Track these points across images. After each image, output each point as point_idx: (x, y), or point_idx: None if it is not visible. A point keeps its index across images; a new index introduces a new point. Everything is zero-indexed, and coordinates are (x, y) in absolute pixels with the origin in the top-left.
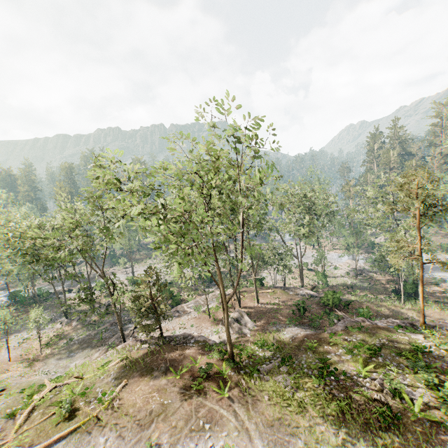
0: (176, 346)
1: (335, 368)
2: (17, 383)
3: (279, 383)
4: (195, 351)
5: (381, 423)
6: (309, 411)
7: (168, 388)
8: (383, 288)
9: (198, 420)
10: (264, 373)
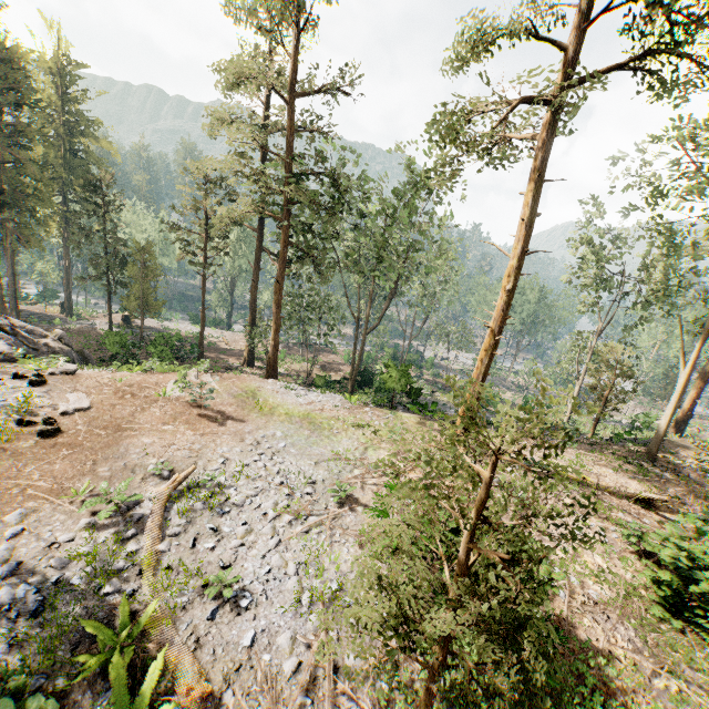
0: None
1: None
2: None
3: None
4: None
5: None
6: None
7: None
8: None
9: None
10: None
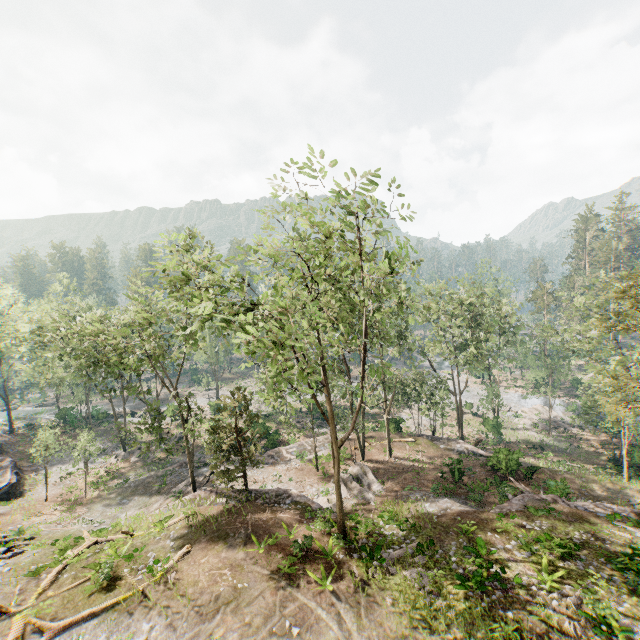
0: (264, 505)
1: (502, 569)
2: (50, 531)
3: (411, 580)
4: (290, 517)
5: None
6: (455, 632)
7: (245, 566)
8: (594, 454)
9: (283, 619)
10: (389, 562)
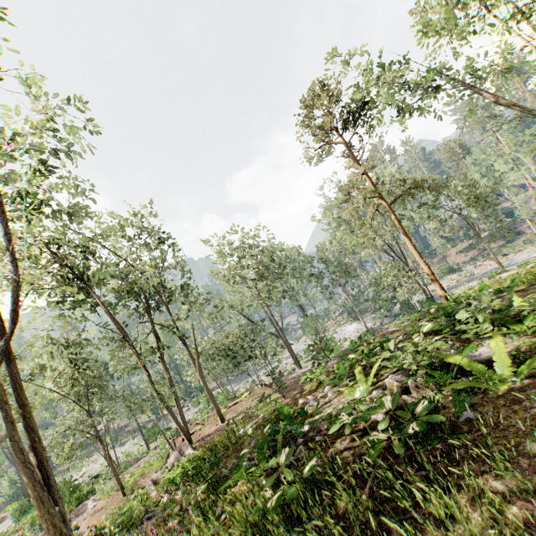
0: None
1: (300, 412)
2: None
3: None
4: None
5: (428, 472)
6: None
7: None
8: None
9: None
10: None
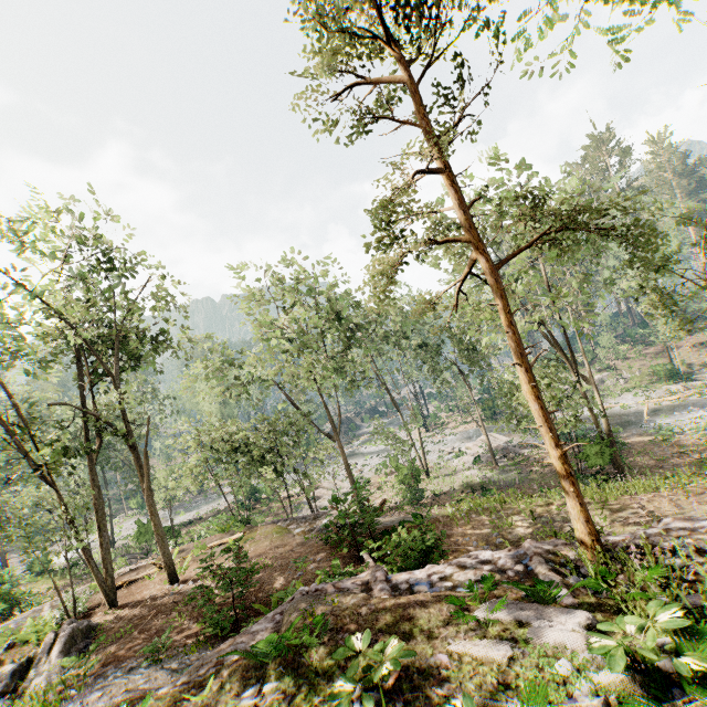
0: None
1: None
2: None
3: None
4: None
5: None
6: None
7: None
8: (552, 475)
9: None
10: None
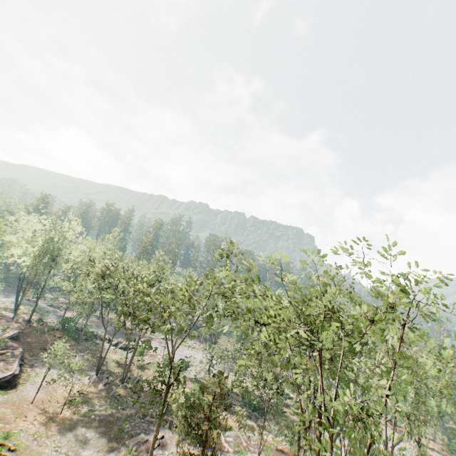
0: None
1: None
2: (28, 445)
3: None
4: None
5: None
6: None
7: None
8: None
9: None
10: None
